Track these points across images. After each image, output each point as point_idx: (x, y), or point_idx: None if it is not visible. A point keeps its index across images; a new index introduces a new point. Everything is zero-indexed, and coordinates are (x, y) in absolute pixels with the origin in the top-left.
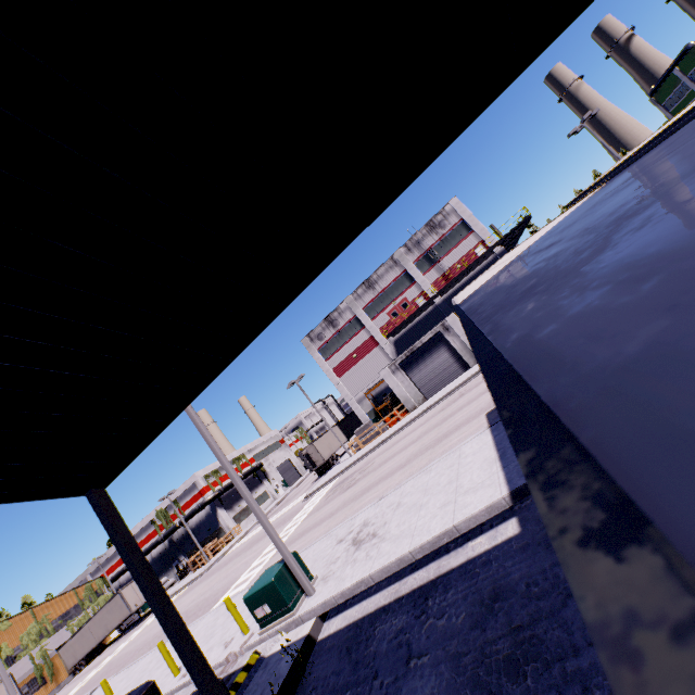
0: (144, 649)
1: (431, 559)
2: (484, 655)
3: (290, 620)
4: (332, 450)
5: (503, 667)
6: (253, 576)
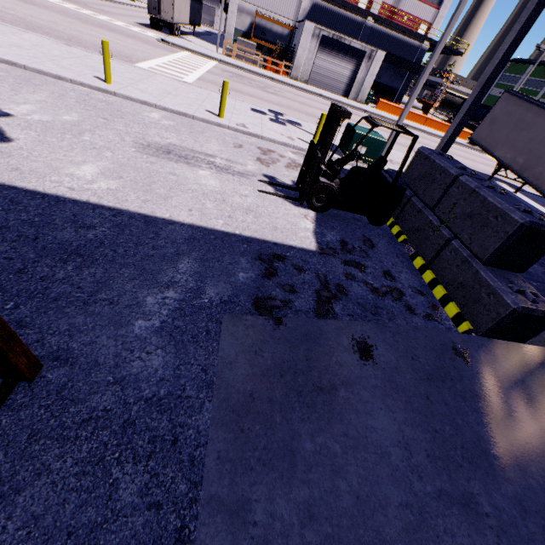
0: None
1: None
2: None
3: None
4: (180, 19)
5: None
6: (188, 80)
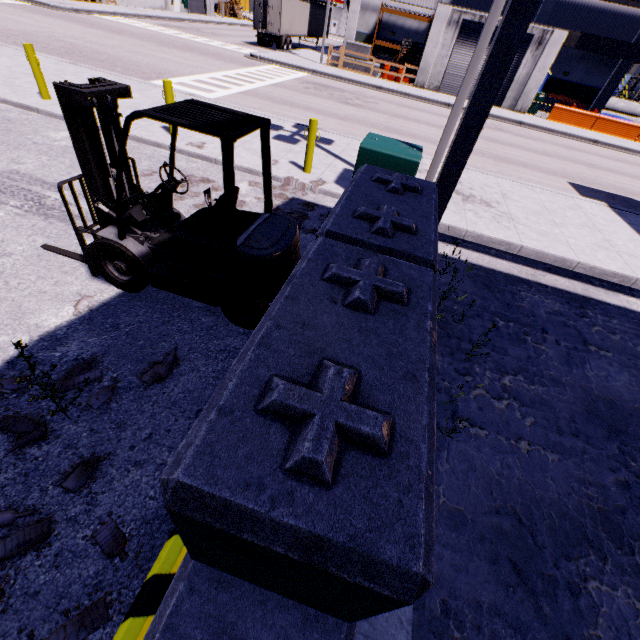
0: (2, 38)
1: (572, 277)
2: None
3: None
4: (291, 30)
5: None
6: (218, 94)
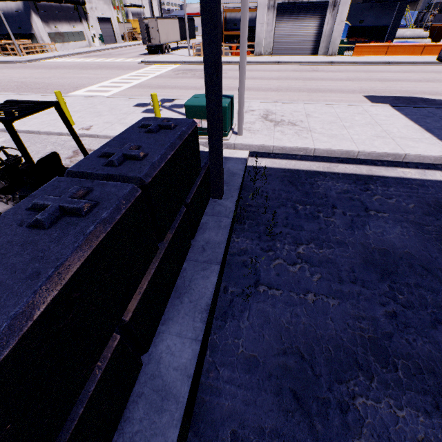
0: None
1: (359, 163)
2: None
3: (224, 142)
4: (168, 39)
5: None
6: (113, 92)
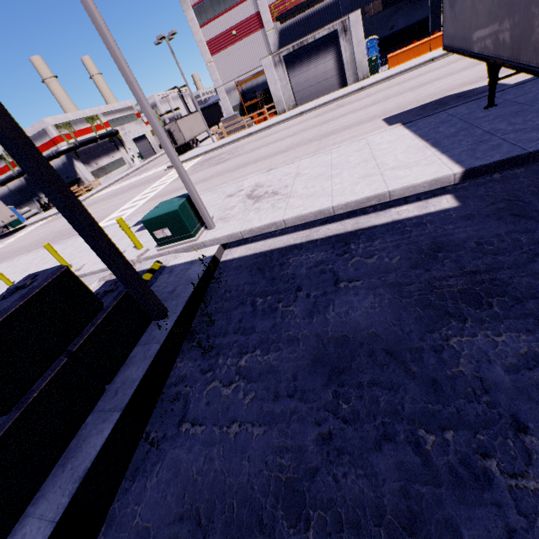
0: (23, 251)
1: (346, 217)
2: (433, 287)
3: (192, 244)
4: (194, 134)
5: (460, 297)
6: (127, 214)
